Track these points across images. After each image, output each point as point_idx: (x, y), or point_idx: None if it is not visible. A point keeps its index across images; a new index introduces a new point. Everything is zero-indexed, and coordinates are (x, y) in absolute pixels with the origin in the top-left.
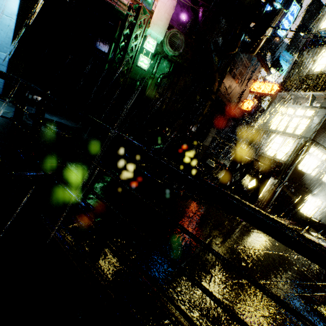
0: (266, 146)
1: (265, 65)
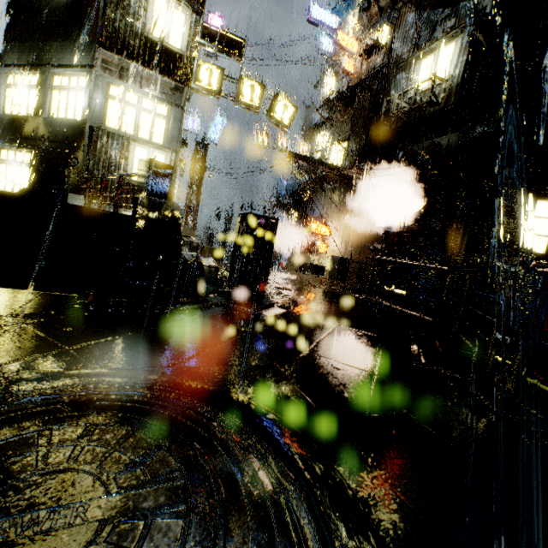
0: (125, 164)
1: None
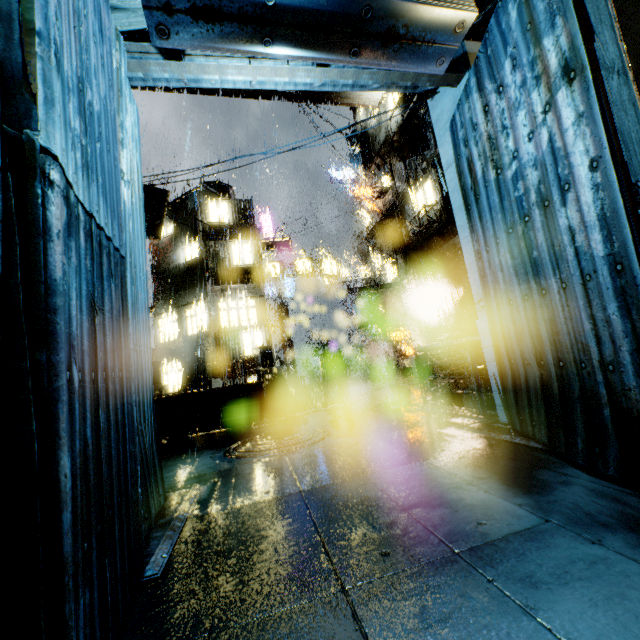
0: (239, 347)
1: None
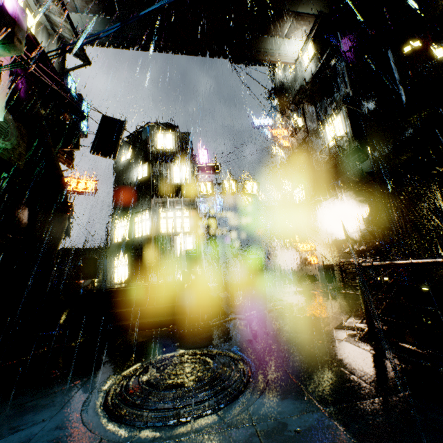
0: (173, 249)
1: (70, 158)
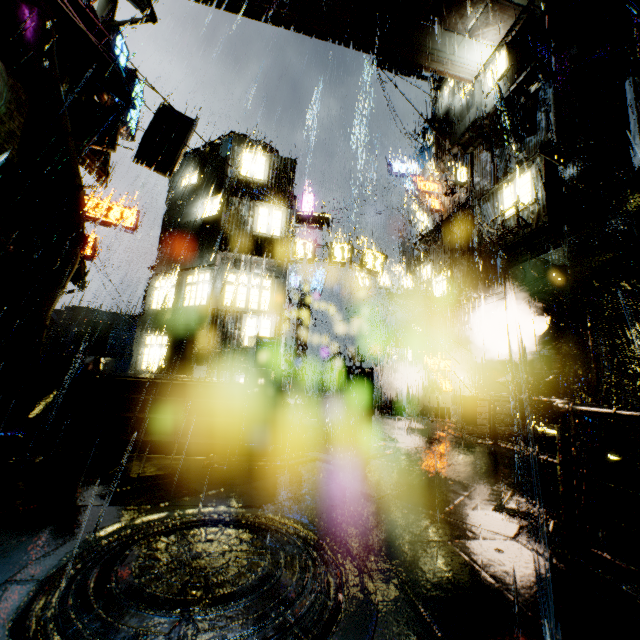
0: (239, 334)
1: (102, 168)
